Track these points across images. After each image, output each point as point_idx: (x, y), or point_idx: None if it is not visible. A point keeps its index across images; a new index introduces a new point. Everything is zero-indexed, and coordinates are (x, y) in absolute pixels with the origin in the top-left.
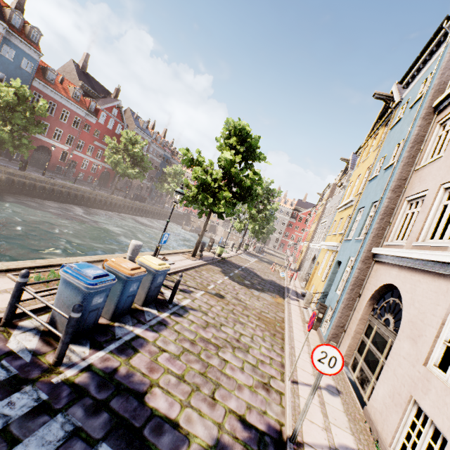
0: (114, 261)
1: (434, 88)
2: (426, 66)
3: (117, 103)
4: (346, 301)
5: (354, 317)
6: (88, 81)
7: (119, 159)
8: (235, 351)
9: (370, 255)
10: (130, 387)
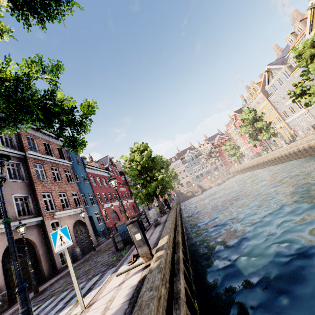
0: None
1: None
2: None
3: (108, 158)
4: None
5: None
6: None
7: None
8: None
9: None
10: None
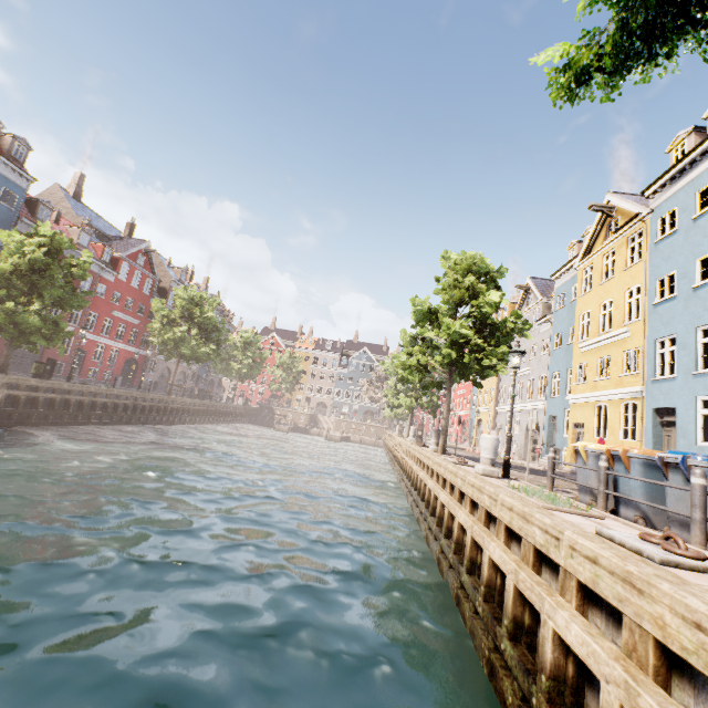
0: (634, 448)
1: None
2: (688, 175)
3: (144, 246)
4: None
5: None
6: (88, 215)
7: (181, 333)
8: None
9: None
10: None
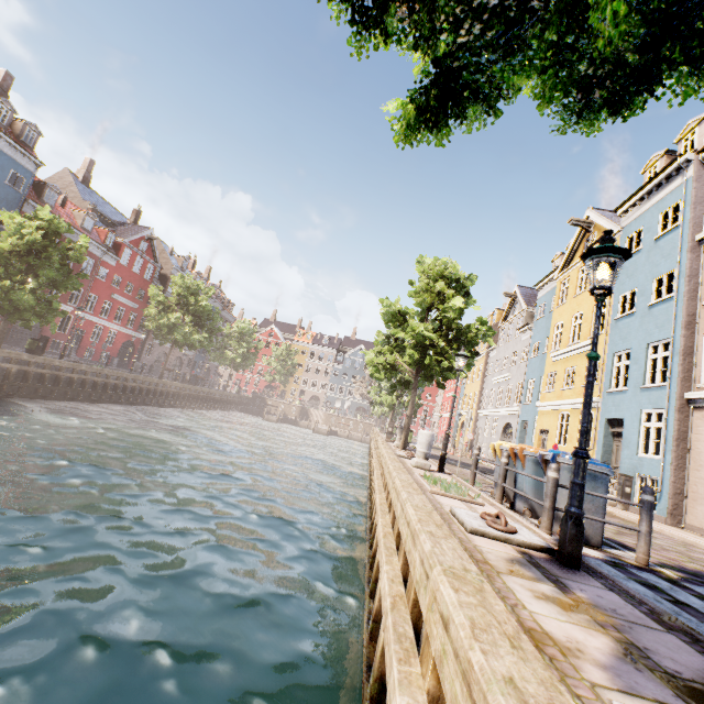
0: (531, 447)
1: (692, 222)
2: (655, 197)
3: (147, 233)
4: (675, 460)
5: (692, 477)
6: (95, 200)
7: (175, 319)
8: (652, 538)
9: (684, 402)
10: (703, 575)
